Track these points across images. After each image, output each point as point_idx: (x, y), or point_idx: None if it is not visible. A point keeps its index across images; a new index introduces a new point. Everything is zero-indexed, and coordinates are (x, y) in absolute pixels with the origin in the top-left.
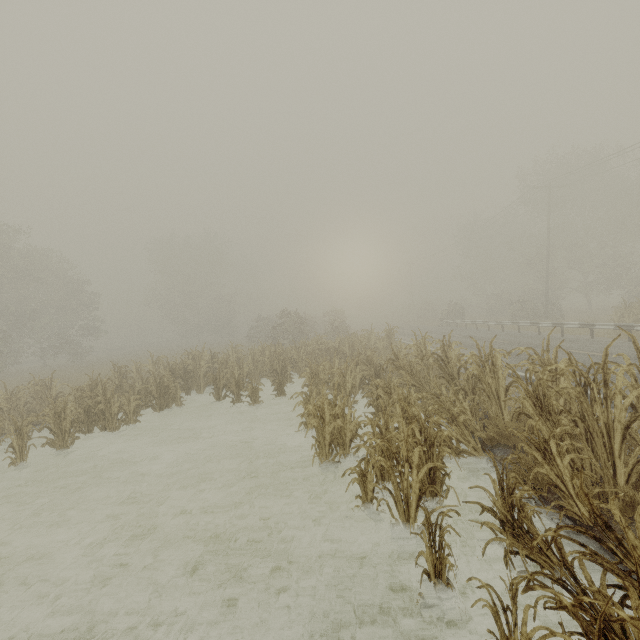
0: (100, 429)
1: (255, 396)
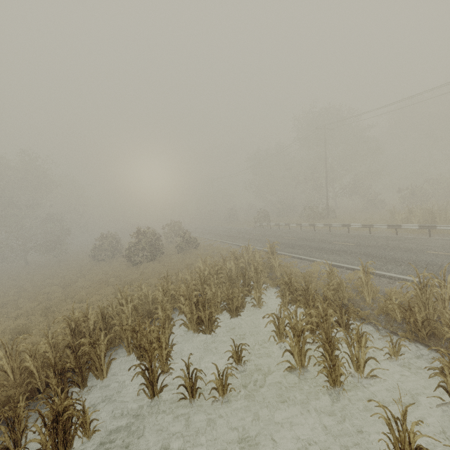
0: None
1: (222, 385)
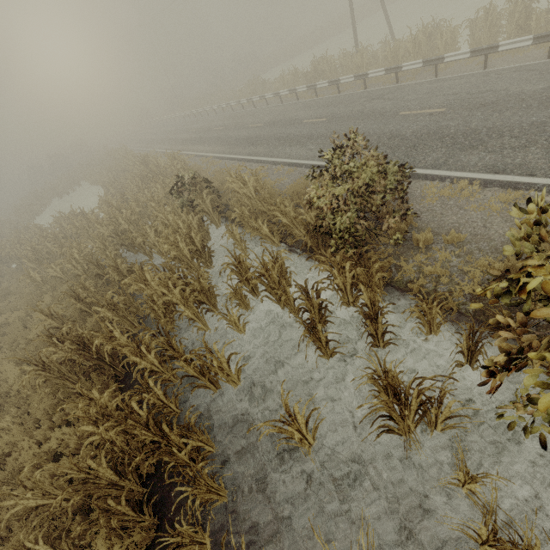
0: (37, 216)
1: (73, 189)
